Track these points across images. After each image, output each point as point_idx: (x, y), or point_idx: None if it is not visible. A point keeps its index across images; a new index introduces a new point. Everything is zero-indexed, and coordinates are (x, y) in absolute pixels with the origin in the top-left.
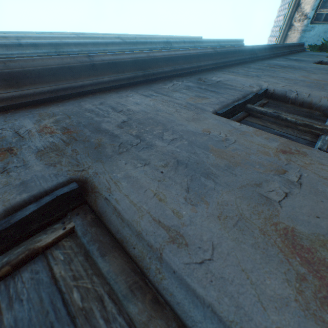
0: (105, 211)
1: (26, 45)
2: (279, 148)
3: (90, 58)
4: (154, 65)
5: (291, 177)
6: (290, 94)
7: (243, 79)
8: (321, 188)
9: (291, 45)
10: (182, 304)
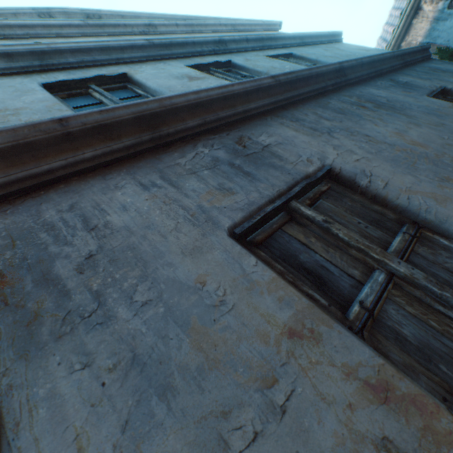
0: None
1: None
2: (287, 325)
3: (63, 122)
4: (171, 119)
5: (278, 396)
6: (361, 179)
7: (305, 141)
8: (307, 422)
9: (407, 52)
10: None
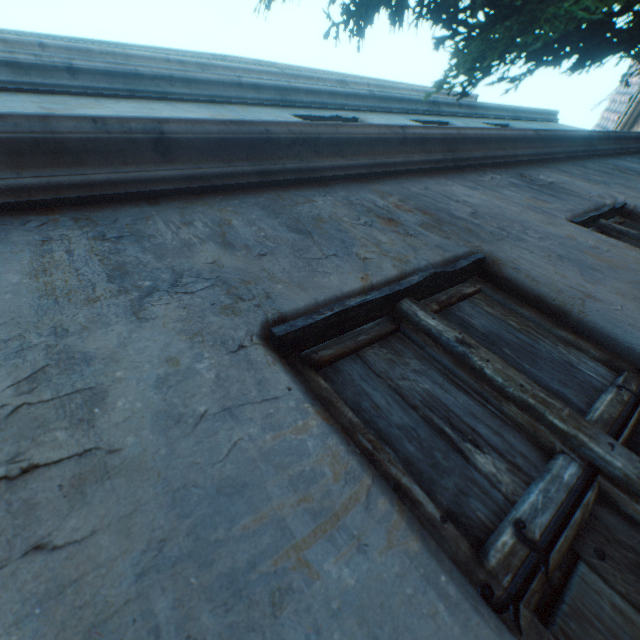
0: (514, 278)
1: (246, 87)
2: None
3: (403, 129)
4: (461, 147)
5: None
6: None
7: (585, 185)
8: None
9: None
10: (604, 327)
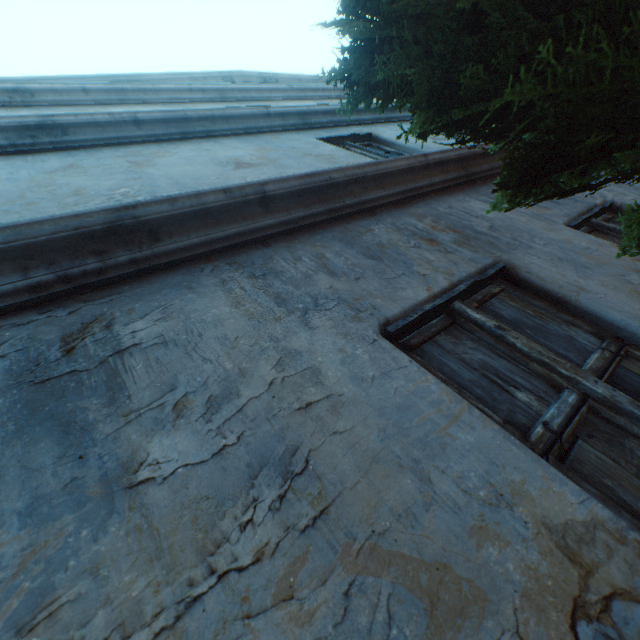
0: (528, 279)
1: (273, 116)
2: (634, 258)
3: (425, 157)
4: (472, 163)
5: None
6: None
7: None
8: None
9: None
10: (593, 310)
